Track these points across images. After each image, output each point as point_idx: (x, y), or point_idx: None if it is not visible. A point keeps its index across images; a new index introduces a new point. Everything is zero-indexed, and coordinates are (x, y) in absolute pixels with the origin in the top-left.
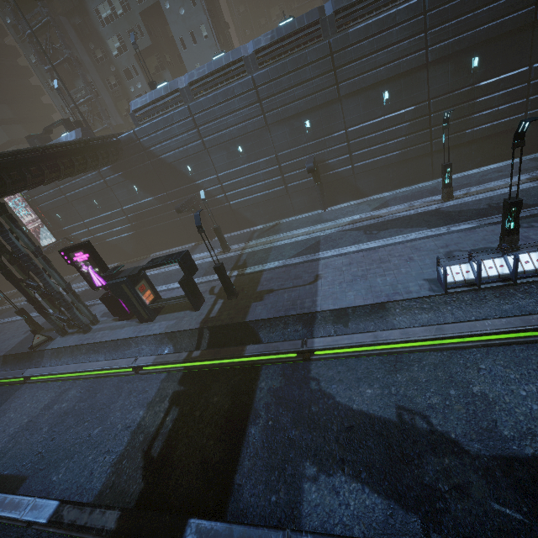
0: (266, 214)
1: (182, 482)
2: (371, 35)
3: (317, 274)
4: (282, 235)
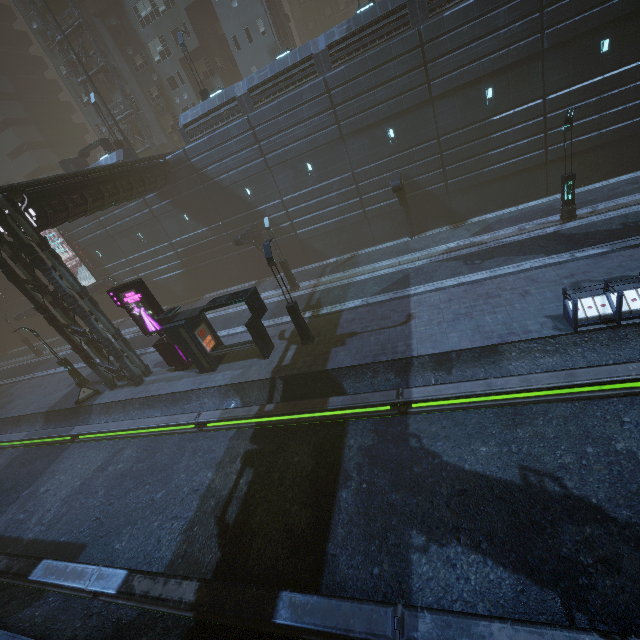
0: (339, 245)
1: (265, 551)
2: (471, 19)
3: (409, 313)
4: (361, 269)
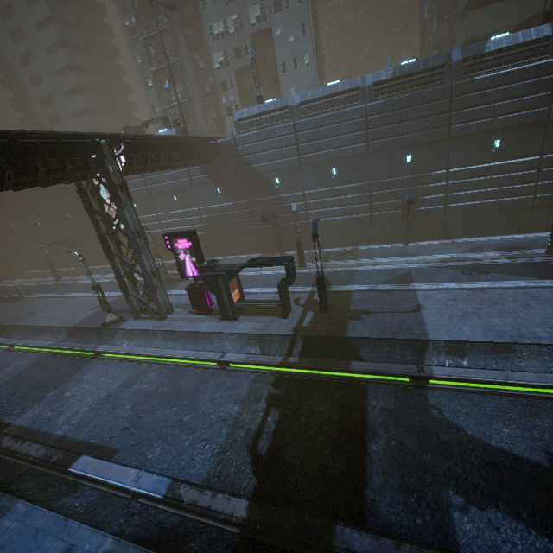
0: (342, 238)
1: (303, 485)
2: (495, 85)
3: (418, 304)
4: (363, 261)
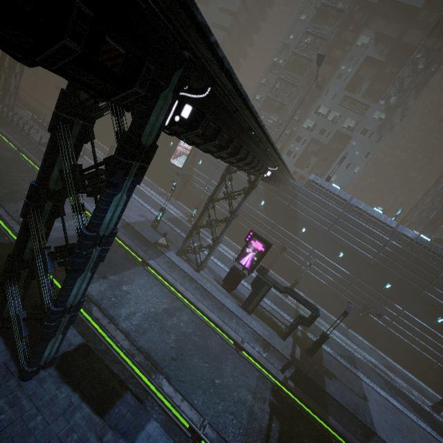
0: (312, 292)
1: None
2: None
3: (365, 393)
4: (323, 322)
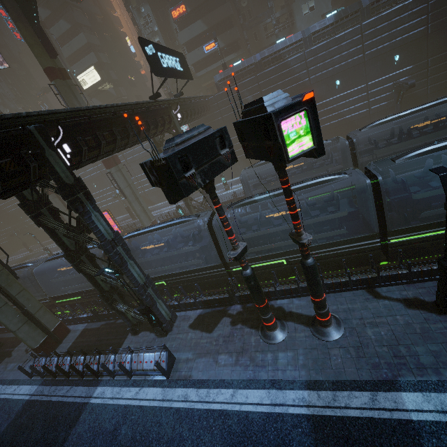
0: None
1: None
2: None
3: None
4: (50, 245)
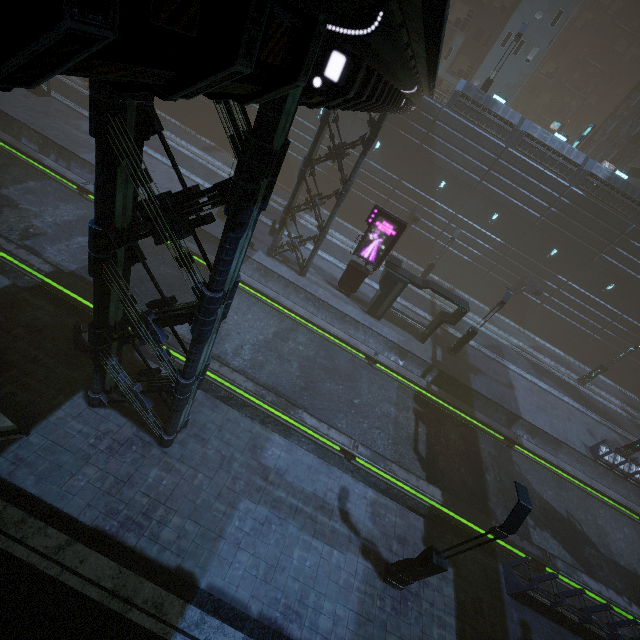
0: (450, 273)
1: (454, 487)
2: None
3: (511, 382)
4: None
